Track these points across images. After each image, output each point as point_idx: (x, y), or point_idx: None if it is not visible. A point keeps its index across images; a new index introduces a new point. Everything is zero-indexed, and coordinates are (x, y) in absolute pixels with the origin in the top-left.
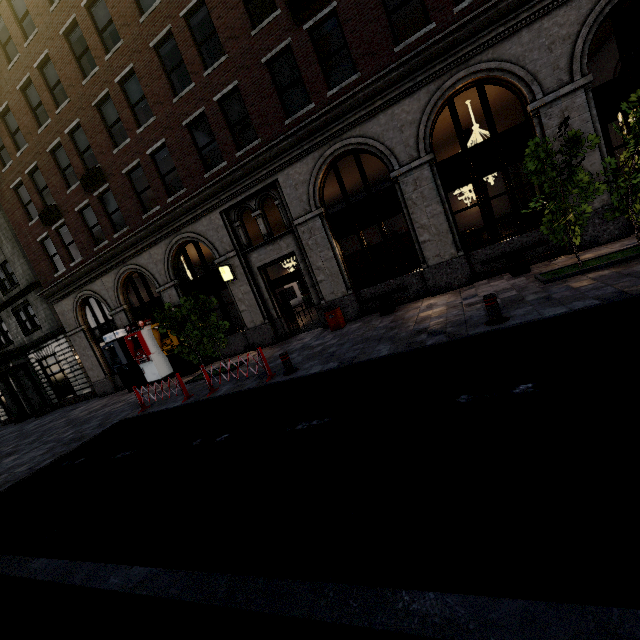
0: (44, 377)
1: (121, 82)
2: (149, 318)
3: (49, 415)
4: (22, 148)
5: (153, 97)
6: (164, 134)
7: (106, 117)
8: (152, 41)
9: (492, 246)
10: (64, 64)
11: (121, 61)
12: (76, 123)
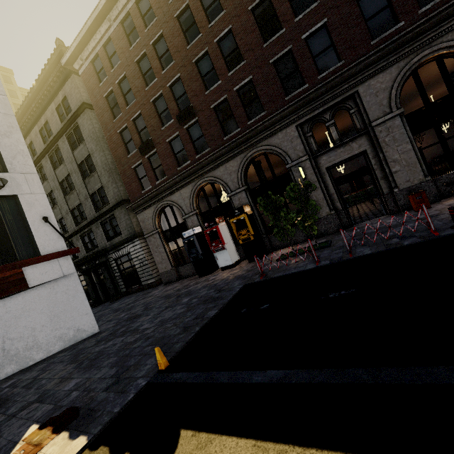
0: (117, 272)
1: (218, 41)
2: (220, 217)
3: (123, 299)
4: (131, 102)
5: (245, 46)
6: (251, 72)
7: (200, 70)
8: (251, 5)
9: None
10: (174, 37)
11: (221, 26)
12: (177, 77)
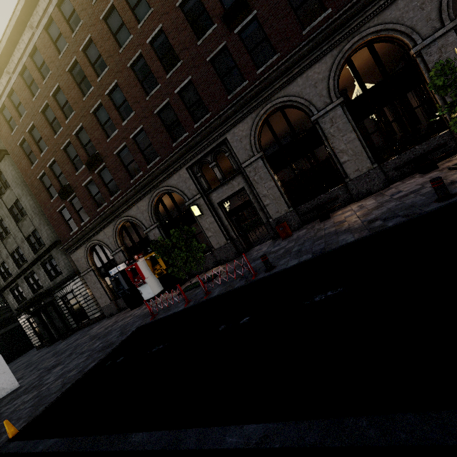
0: (65, 309)
1: (109, 94)
2: (141, 253)
3: (72, 336)
4: (44, 150)
5: (132, 99)
6: (141, 122)
7: (100, 119)
8: (129, 63)
9: (399, 156)
10: (70, 90)
11: (108, 80)
12: (80, 127)
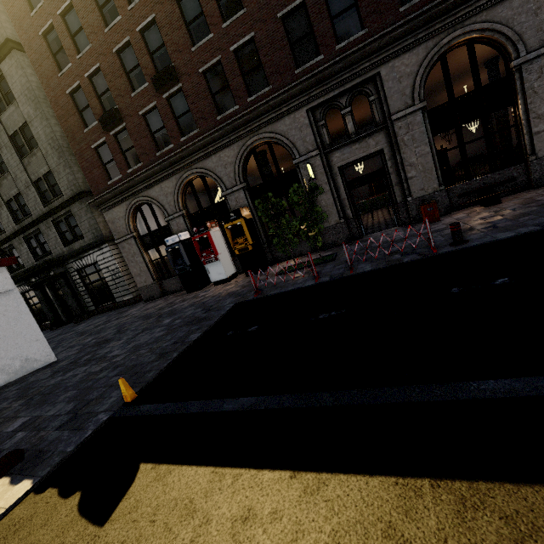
0: (82, 286)
1: None
2: (213, 221)
3: (92, 319)
4: (84, 49)
5: None
6: (253, 28)
7: (184, 13)
8: None
9: None
10: None
11: None
12: (150, 19)
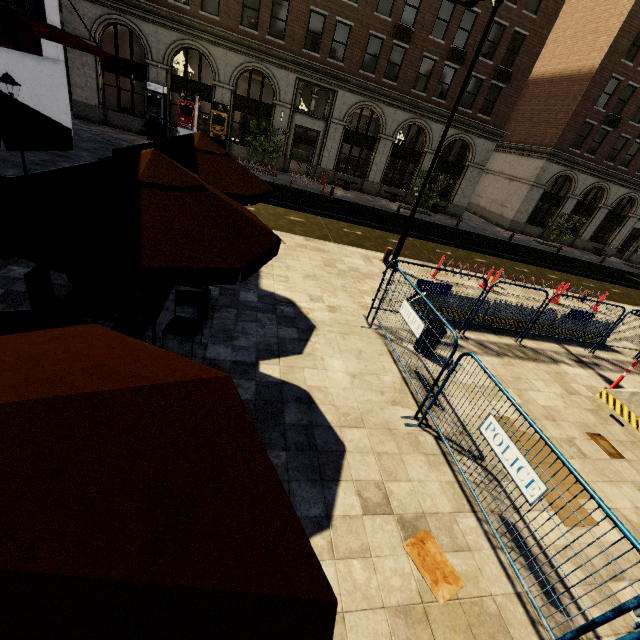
0: None
1: None
2: (197, 97)
3: None
4: None
5: None
6: None
7: None
8: None
9: (389, 187)
10: None
11: None
12: None
